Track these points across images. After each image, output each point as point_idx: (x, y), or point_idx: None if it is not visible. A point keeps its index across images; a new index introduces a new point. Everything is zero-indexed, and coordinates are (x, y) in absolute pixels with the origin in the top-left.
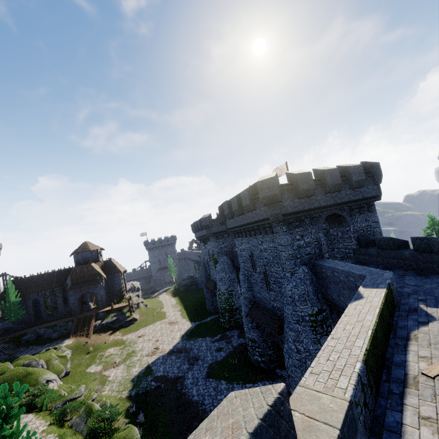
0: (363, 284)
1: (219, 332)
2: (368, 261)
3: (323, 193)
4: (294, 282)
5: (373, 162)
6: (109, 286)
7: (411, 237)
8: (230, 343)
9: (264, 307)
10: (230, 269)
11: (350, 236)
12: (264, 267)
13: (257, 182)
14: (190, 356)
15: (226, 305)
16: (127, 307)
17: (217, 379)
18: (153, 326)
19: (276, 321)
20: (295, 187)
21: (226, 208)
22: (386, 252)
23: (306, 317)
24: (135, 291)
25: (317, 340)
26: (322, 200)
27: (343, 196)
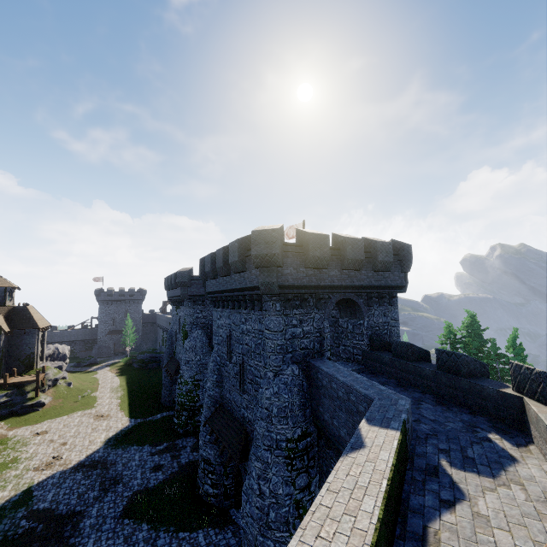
0: (368, 415)
1: (166, 438)
2: (378, 370)
3: (339, 268)
4: (276, 387)
5: (405, 244)
6: (12, 346)
7: (436, 349)
8: (177, 458)
9: (231, 415)
10: (203, 350)
11: (362, 332)
12: (242, 356)
13: (253, 231)
14: (108, 475)
15: (186, 400)
16: (34, 383)
17: (136, 521)
18: (68, 418)
19: (241, 440)
20: (304, 251)
21: (209, 262)
22: (402, 363)
23: (283, 443)
24: (58, 360)
25: (292, 480)
26: (336, 277)
27: (364, 278)
